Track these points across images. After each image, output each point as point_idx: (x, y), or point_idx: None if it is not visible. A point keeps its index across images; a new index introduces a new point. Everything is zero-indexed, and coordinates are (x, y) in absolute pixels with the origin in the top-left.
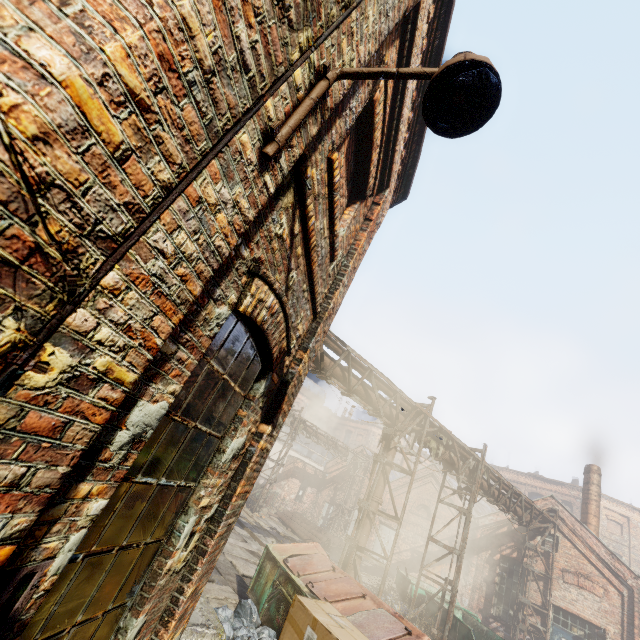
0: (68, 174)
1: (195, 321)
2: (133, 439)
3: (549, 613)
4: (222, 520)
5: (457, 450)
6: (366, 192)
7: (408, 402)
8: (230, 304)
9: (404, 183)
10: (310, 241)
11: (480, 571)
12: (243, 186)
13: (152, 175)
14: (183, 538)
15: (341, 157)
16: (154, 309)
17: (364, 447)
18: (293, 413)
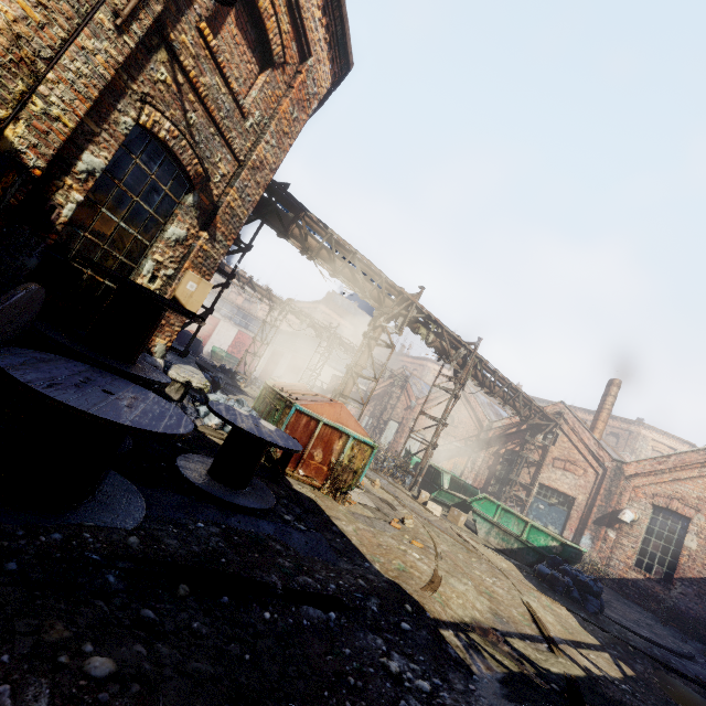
0: (26, 33)
1: (108, 119)
2: (89, 172)
3: (534, 488)
4: (176, 279)
5: (447, 338)
6: (273, 59)
7: (395, 288)
8: (133, 118)
9: (343, 53)
10: (199, 91)
11: (486, 461)
12: (109, 42)
13: (56, 35)
14: (147, 271)
15: (231, 27)
16: (74, 97)
17: (404, 369)
18: (329, 329)
